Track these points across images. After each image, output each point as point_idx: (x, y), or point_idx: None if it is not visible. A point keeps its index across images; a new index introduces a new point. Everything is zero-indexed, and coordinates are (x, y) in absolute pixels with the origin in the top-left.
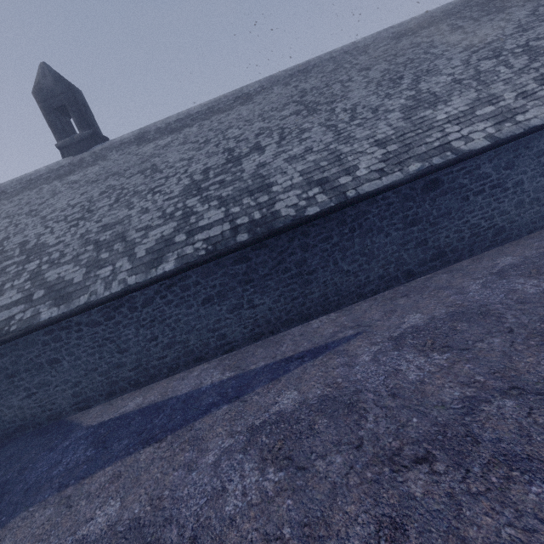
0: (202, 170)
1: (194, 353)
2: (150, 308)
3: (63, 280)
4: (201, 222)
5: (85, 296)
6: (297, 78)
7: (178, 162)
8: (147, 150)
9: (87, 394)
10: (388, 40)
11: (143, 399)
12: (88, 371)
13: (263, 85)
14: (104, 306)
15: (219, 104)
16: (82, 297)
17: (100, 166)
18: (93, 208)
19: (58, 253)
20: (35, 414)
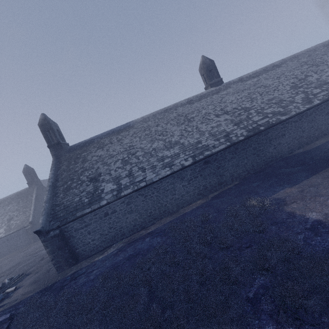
0: (291, 83)
1: (323, 132)
2: (311, 116)
3: (275, 111)
4: (314, 92)
5: (293, 112)
6: (294, 59)
7: (274, 83)
8: (249, 82)
9: (291, 148)
10: (322, 47)
11: (321, 142)
12: (293, 138)
13: (281, 62)
14: (298, 115)
15: (267, 68)
16: (292, 113)
17: (231, 89)
18: (252, 97)
19: (259, 107)
20: (276, 155)
